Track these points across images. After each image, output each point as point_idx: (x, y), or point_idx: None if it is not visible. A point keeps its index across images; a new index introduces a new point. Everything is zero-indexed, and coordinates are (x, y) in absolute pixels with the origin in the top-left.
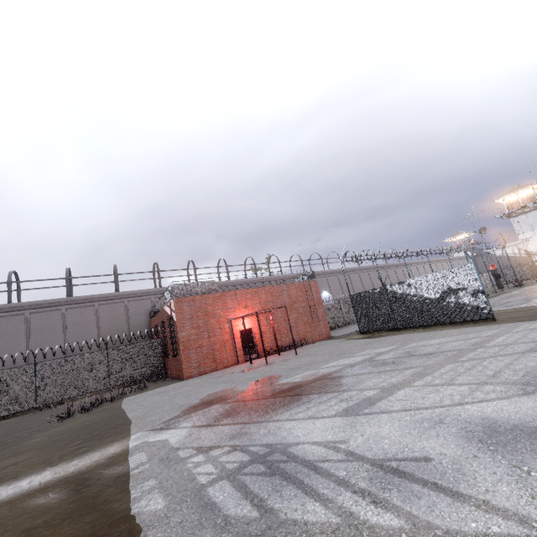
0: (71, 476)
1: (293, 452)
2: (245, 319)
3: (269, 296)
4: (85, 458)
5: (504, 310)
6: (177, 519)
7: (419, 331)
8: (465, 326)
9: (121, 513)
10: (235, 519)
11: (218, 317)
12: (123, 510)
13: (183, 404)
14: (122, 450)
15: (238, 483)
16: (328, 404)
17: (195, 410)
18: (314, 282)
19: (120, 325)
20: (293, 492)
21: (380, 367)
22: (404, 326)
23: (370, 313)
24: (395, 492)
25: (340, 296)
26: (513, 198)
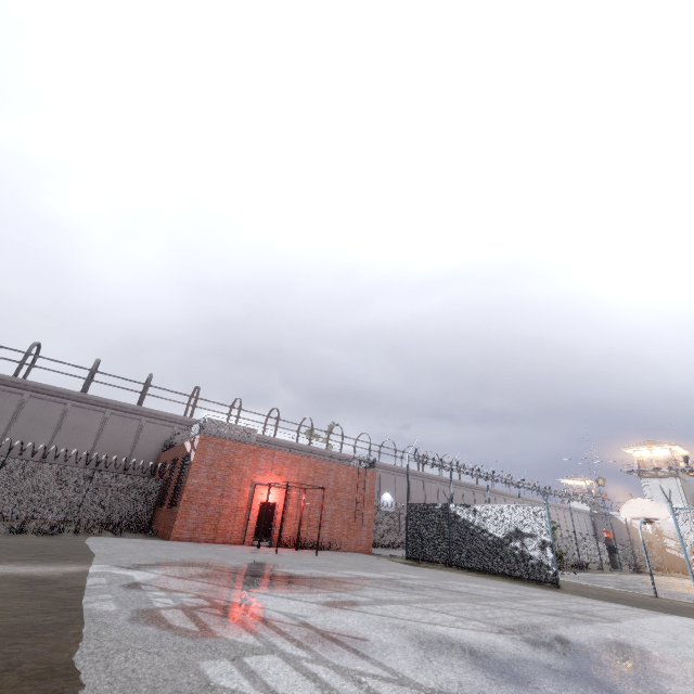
0: (23, 574)
1: (253, 611)
2: (273, 489)
3: (312, 471)
4: (38, 567)
5: (583, 585)
6: (126, 617)
7: (471, 574)
8: (522, 584)
9: (73, 605)
10: (177, 627)
11: (242, 475)
12: (75, 605)
13: (160, 557)
14: (80, 571)
15: (191, 613)
16: (314, 594)
17: (171, 565)
18: (372, 472)
19: (122, 447)
20: (236, 627)
21: (395, 586)
22: (458, 564)
23: (424, 533)
24: (319, 645)
25: (405, 506)
26: (647, 454)
